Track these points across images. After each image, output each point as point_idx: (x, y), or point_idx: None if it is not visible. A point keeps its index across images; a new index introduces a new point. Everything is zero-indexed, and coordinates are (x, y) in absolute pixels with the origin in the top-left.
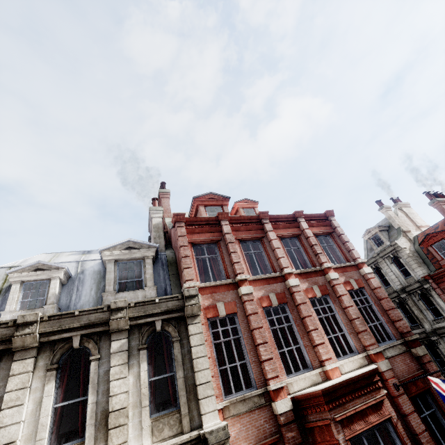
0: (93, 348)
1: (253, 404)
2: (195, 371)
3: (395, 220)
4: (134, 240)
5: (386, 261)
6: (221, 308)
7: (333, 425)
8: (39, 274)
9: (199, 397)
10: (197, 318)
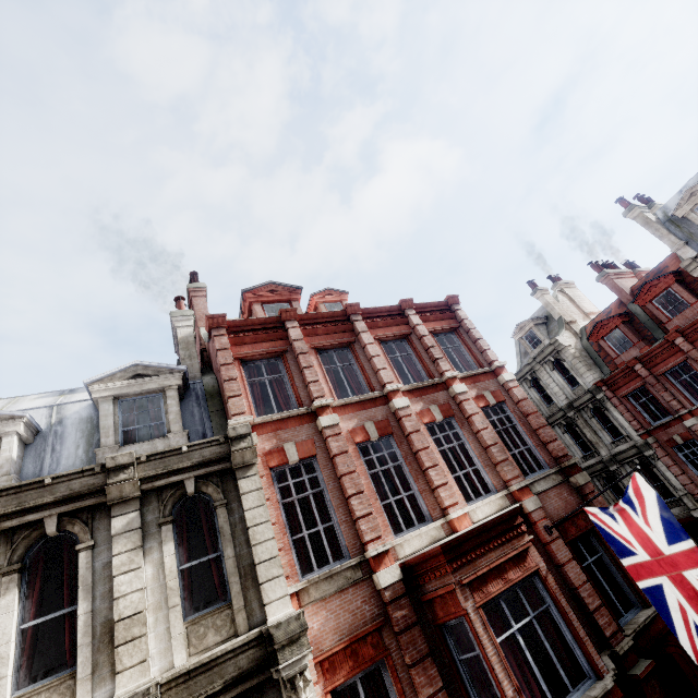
0: (82, 531)
1: (345, 580)
2: (253, 545)
3: (554, 307)
4: (145, 364)
5: (545, 368)
6: (291, 451)
7: (459, 591)
8: None
9: (259, 581)
10: (251, 468)
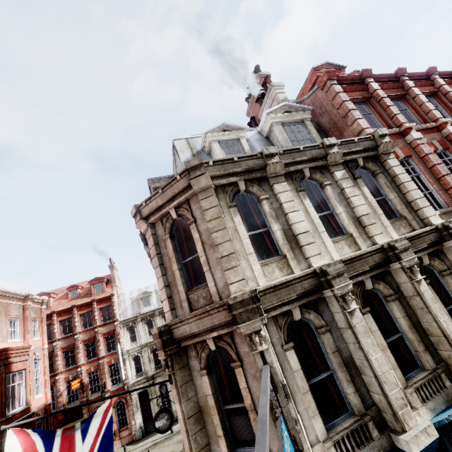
0: (321, 177)
1: None
2: (407, 192)
3: None
4: (290, 104)
5: None
6: (398, 151)
7: None
8: (229, 135)
9: (420, 207)
10: (390, 155)
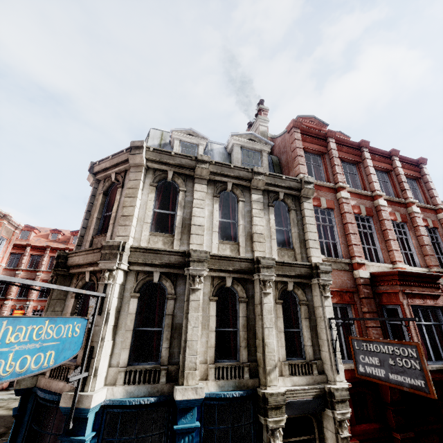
0: (240, 194)
1: (341, 267)
2: (306, 232)
3: None
4: (256, 135)
5: None
6: (323, 201)
7: (400, 294)
8: (191, 139)
9: (309, 246)
10: (309, 199)
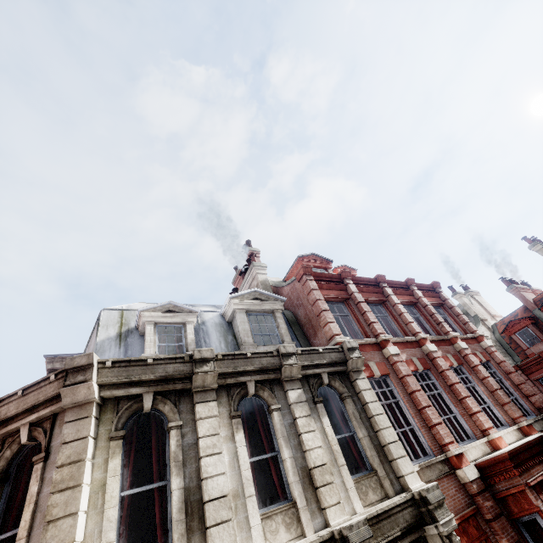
0: (269, 396)
1: (439, 471)
2: (379, 429)
3: (470, 307)
4: (261, 291)
5: None
6: (374, 367)
7: (528, 491)
8: (173, 317)
9: (394, 456)
10: (361, 373)
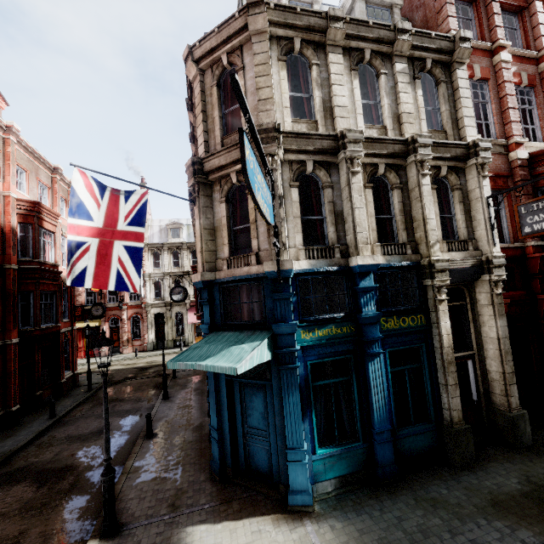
0: (380, 65)
1: (495, 150)
2: (460, 108)
3: None
4: None
5: None
6: (477, 70)
7: None
8: None
9: (464, 124)
10: (463, 65)
